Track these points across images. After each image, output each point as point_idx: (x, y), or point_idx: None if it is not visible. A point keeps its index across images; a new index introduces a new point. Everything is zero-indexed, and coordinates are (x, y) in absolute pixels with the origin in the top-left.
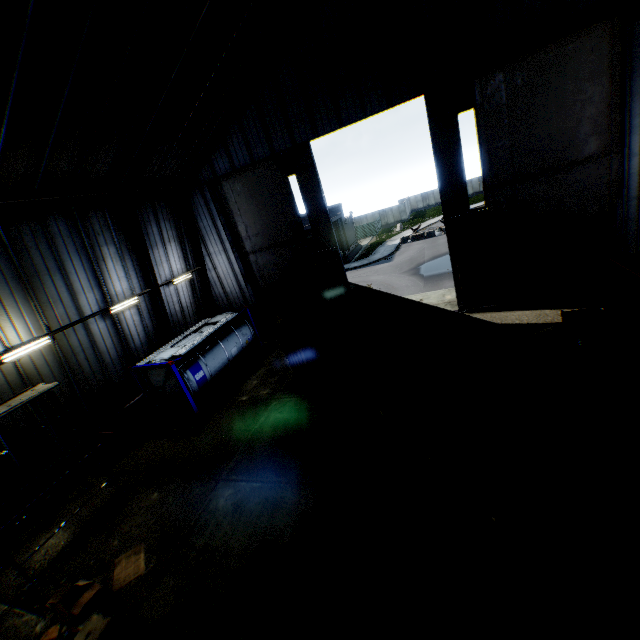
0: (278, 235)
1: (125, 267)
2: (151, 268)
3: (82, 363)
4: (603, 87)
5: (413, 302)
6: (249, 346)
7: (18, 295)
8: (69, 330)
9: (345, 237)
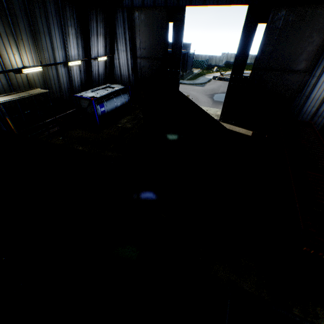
0: (154, 53)
1: (77, 43)
2: (89, 48)
3: (52, 85)
4: (320, 39)
5: (199, 107)
6: (126, 104)
7: (30, 41)
8: (49, 67)
9: (186, 65)
